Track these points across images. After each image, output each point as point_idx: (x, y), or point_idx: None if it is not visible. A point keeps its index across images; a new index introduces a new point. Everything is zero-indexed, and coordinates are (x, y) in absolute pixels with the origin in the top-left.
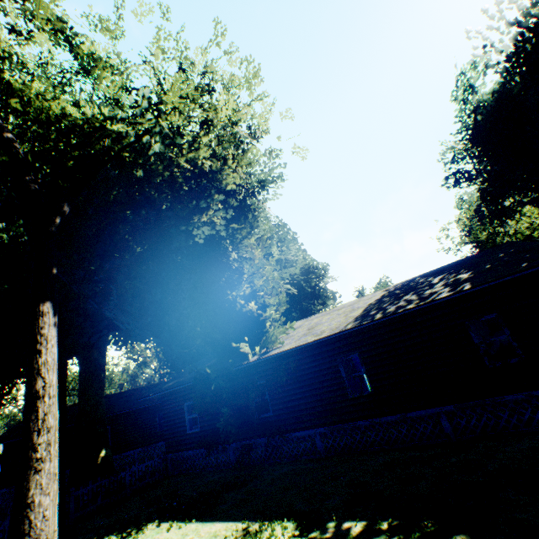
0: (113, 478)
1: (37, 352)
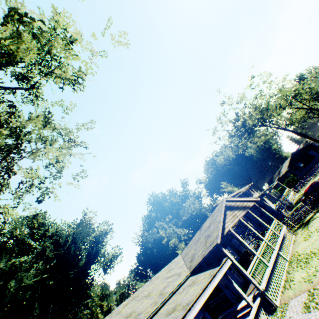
0: None
1: None
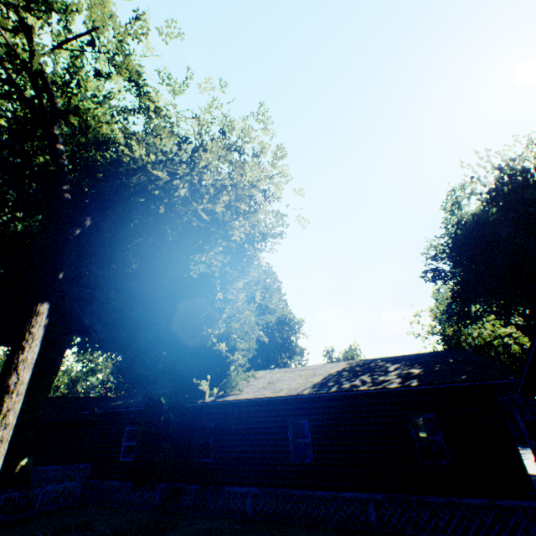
0: (25, 493)
1: (21, 348)
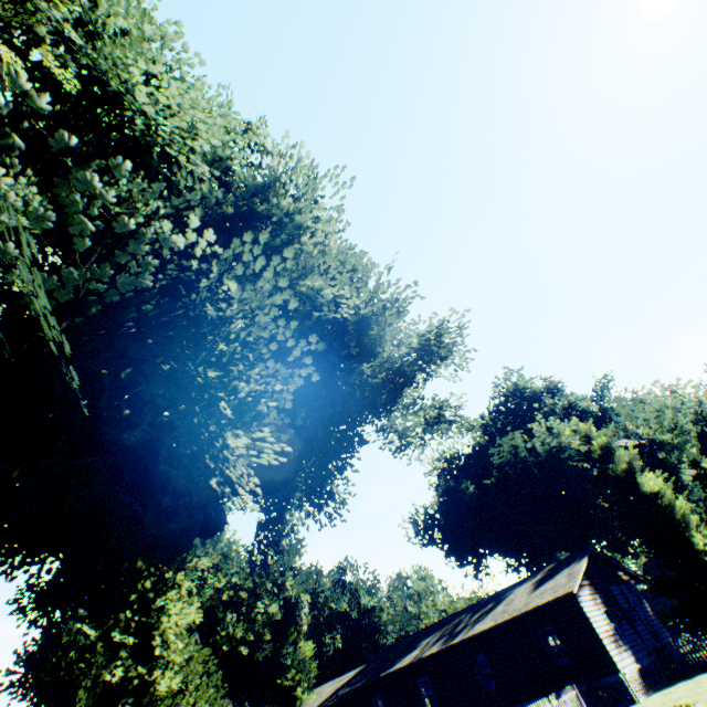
0: None
1: None
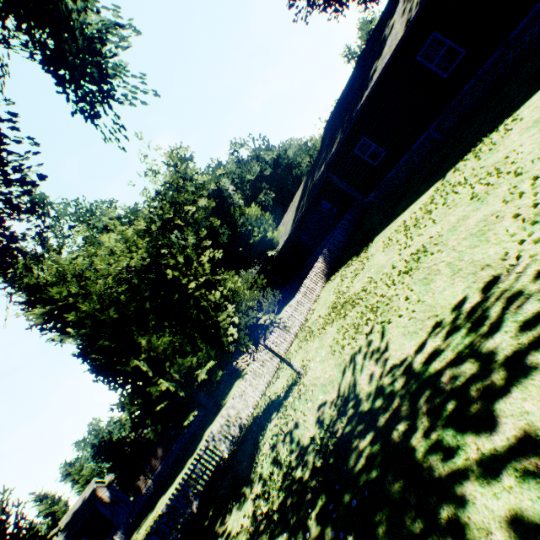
0: None
1: None
